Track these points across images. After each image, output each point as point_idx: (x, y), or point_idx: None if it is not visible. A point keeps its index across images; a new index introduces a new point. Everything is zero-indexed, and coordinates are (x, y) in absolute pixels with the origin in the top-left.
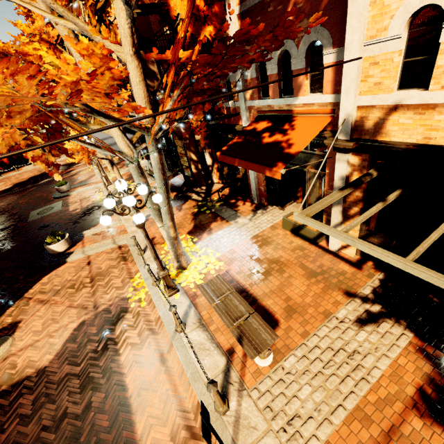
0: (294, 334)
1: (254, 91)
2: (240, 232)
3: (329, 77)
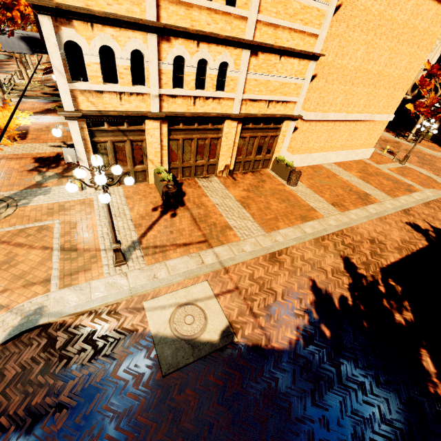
0: (26, 142)
1: None
2: (58, 119)
3: None
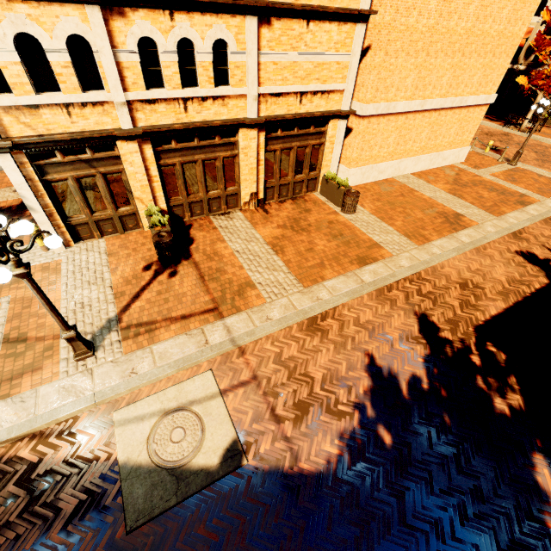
0: None
1: None
2: None
3: None
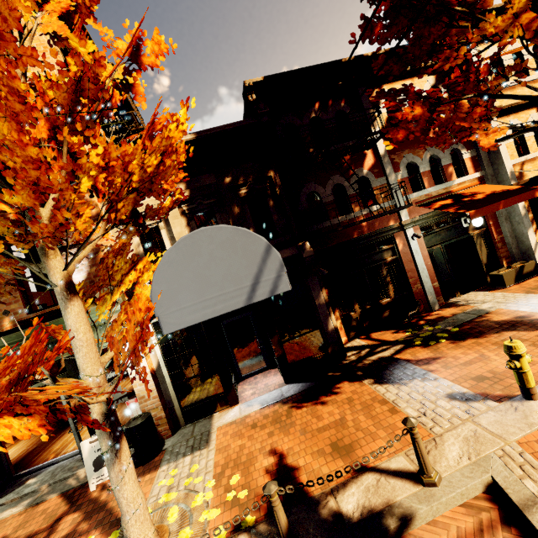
0: None
1: (407, 187)
2: (521, 300)
3: (469, 165)
